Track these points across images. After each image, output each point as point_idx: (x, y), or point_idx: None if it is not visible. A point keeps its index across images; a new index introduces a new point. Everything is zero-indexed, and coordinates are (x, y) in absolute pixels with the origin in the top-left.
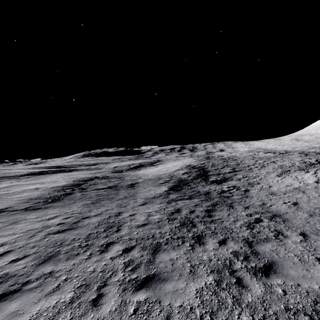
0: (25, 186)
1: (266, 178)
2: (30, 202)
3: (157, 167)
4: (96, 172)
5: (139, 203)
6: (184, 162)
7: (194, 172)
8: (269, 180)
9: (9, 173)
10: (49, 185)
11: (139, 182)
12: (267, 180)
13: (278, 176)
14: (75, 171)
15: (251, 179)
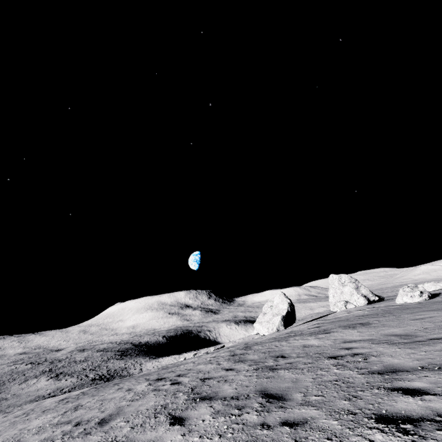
0: None
1: (12, 387)
2: None
3: None
4: None
5: None
6: None
7: None
8: (12, 388)
9: None
10: None
11: None
12: (11, 388)
13: (19, 384)
14: None
15: (2, 390)
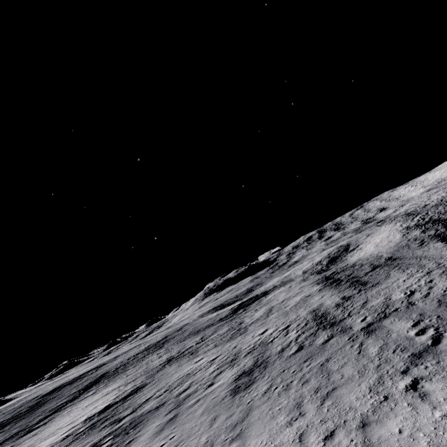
0: (288, 302)
1: None
2: (347, 291)
3: (364, 248)
4: (300, 281)
5: (446, 253)
6: (388, 230)
7: (433, 226)
8: None
9: (214, 317)
10: (307, 292)
11: (390, 256)
12: None
13: None
14: (273, 291)
15: None
